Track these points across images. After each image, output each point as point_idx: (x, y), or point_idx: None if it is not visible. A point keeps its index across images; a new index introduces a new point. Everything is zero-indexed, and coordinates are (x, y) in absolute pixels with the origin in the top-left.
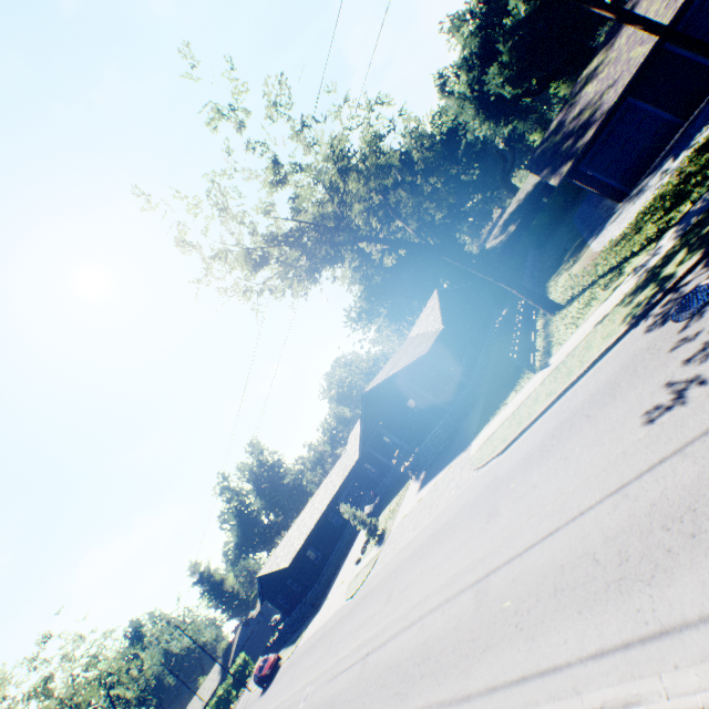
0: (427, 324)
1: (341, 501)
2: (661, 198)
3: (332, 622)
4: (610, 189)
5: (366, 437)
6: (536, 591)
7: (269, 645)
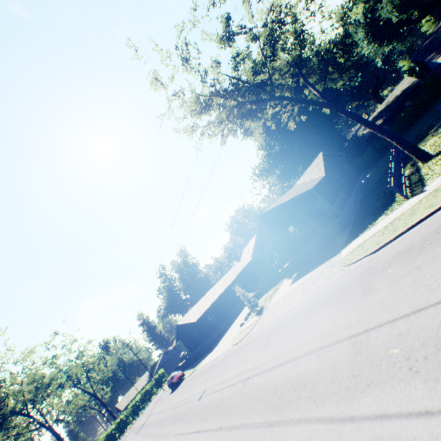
0: (311, 174)
1: (233, 289)
2: None
3: (221, 357)
4: None
5: (258, 245)
6: (435, 342)
7: (178, 366)
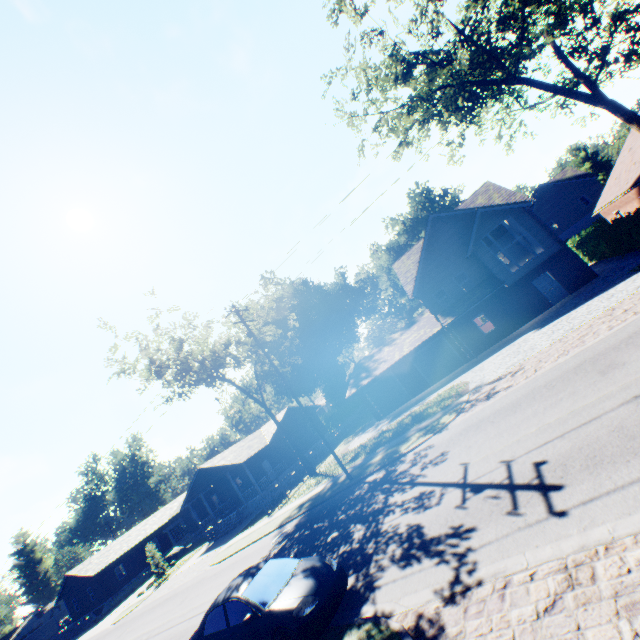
0: (270, 429)
1: (169, 530)
2: (360, 447)
3: (92, 639)
4: (375, 411)
5: (191, 496)
6: None
7: None
